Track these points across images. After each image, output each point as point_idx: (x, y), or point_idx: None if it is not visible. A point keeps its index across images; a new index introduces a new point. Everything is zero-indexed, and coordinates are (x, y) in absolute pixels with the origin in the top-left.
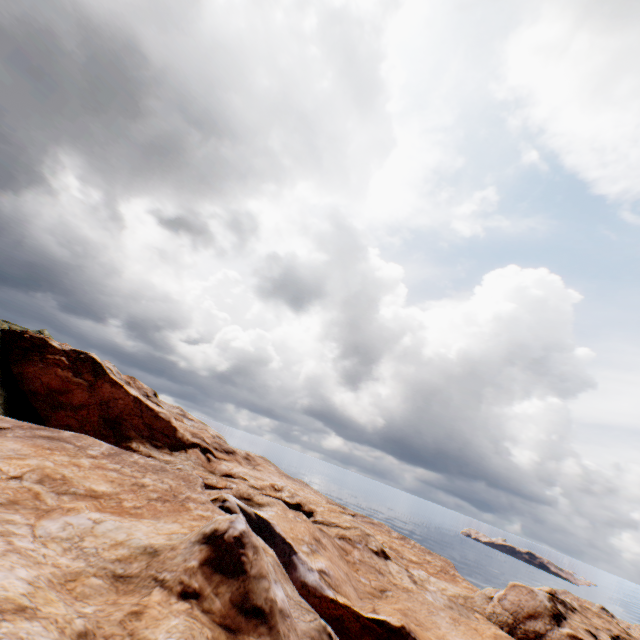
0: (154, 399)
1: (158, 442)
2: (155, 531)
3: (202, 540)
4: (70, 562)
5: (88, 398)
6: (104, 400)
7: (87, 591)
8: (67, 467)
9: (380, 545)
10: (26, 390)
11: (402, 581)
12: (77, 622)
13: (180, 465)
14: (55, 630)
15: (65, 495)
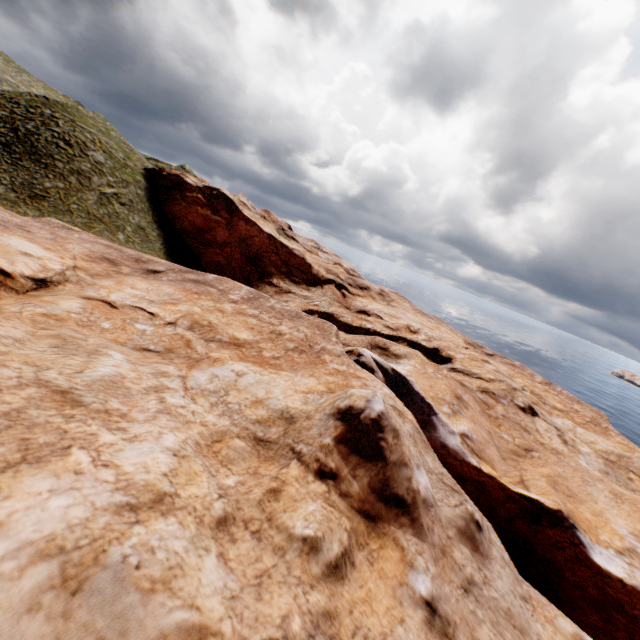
0: (289, 233)
1: (295, 278)
2: (292, 387)
3: (336, 415)
4: (216, 420)
5: (228, 236)
6: (242, 238)
7: (231, 455)
8: (212, 313)
9: (527, 401)
10: (179, 229)
11: (550, 441)
12: (216, 507)
13: (317, 302)
14: (192, 523)
15: (212, 343)
